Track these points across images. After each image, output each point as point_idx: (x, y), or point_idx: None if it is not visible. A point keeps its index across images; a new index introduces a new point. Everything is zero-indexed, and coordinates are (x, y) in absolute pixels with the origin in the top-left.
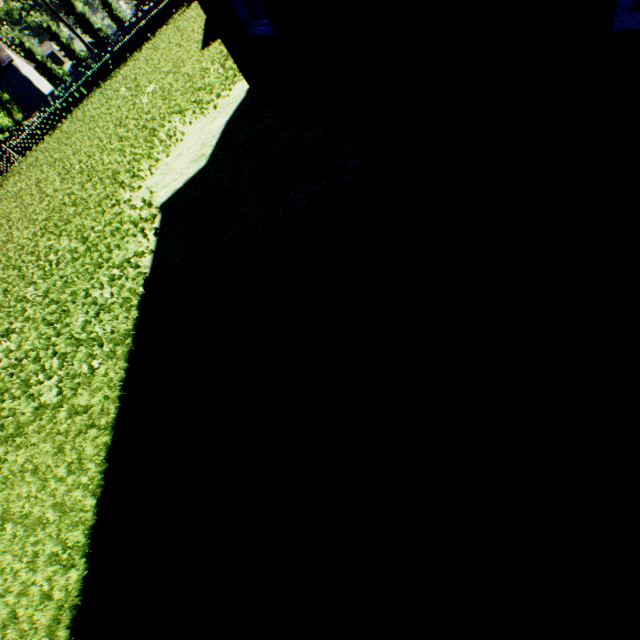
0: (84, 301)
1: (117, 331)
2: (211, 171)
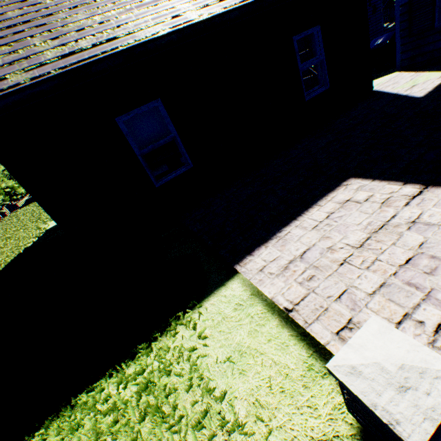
0: (4, 256)
1: (8, 261)
2: None
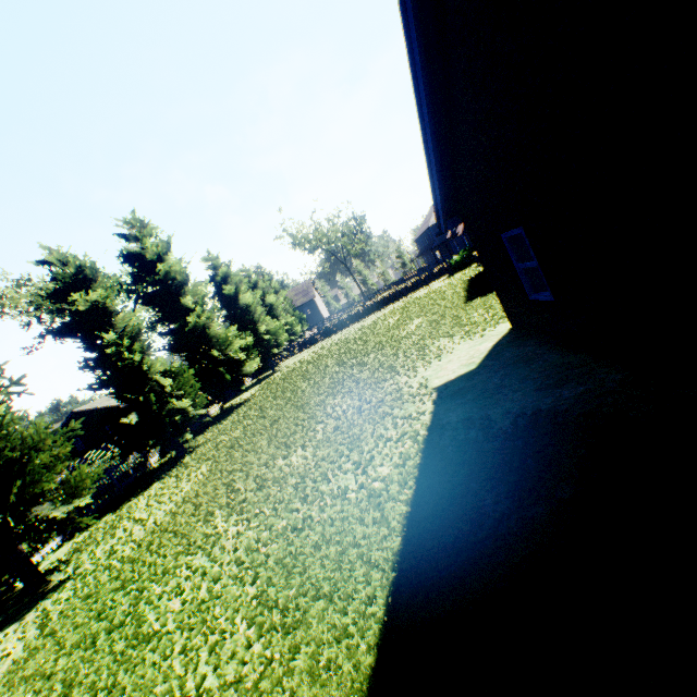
0: (372, 434)
1: (405, 452)
2: (481, 372)
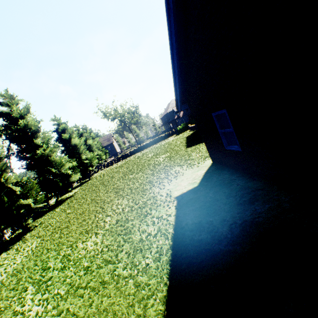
0: (139, 228)
1: (160, 247)
2: (201, 188)
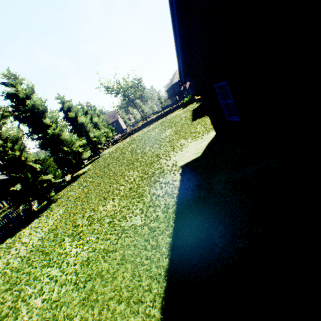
0: (149, 192)
1: (167, 204)
2: (203, 157)
